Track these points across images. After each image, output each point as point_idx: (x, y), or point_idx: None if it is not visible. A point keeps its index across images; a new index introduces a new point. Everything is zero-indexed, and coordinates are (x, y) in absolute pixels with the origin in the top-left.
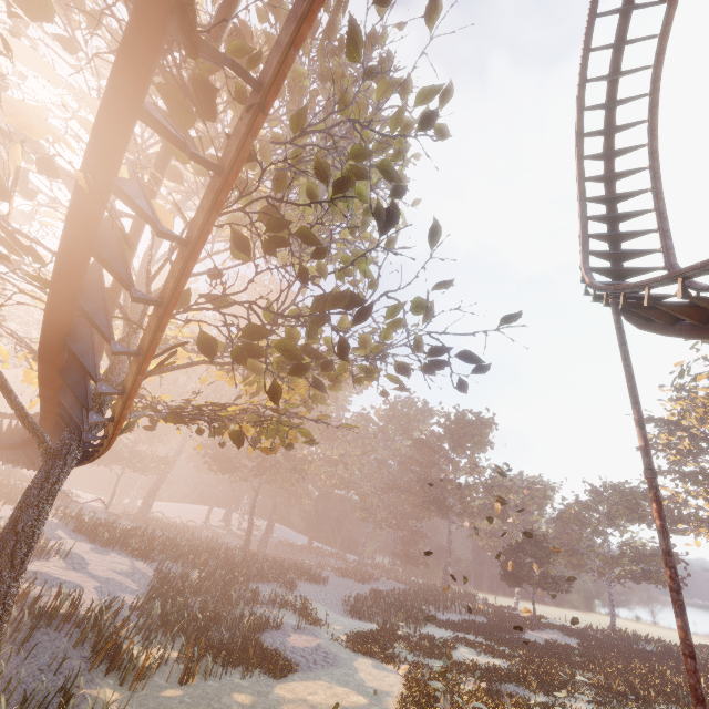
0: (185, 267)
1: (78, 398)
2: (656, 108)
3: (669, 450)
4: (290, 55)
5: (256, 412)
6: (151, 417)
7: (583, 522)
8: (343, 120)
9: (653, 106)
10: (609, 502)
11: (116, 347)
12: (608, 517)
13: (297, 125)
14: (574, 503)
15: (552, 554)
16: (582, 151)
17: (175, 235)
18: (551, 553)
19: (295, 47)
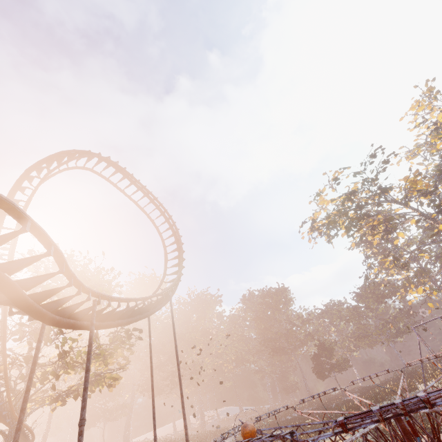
0: (6, 381)
1: (3, 417)
2: (168, 215)
3: (374, 255)
4: (5, 343)
5: (97, 377)
6: (47, 404)
7: (362, 316)
8: (30, 331)
9: (167, 215)
10: (363, 298)
11: (1, 403)
12: (367, 308)
13: (20, 339)
14: (348, 309)
15: (332, 349)
16: (159, 232)
17: (0, 379)
18: (331, 349)
19: (5, 342)
